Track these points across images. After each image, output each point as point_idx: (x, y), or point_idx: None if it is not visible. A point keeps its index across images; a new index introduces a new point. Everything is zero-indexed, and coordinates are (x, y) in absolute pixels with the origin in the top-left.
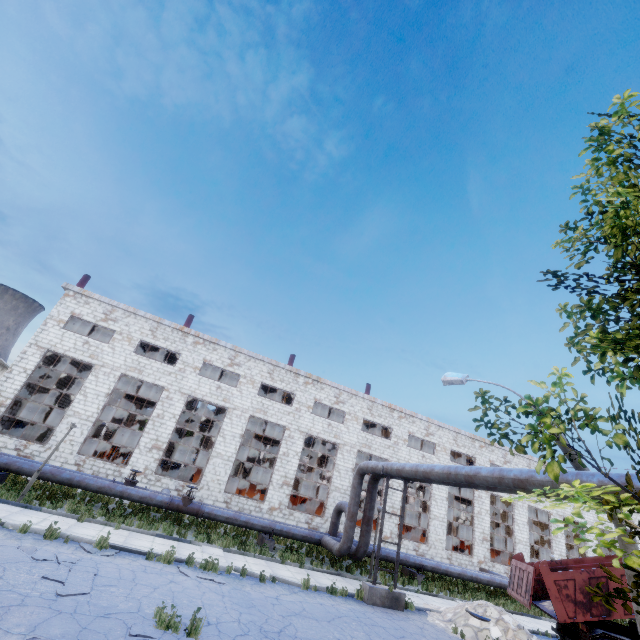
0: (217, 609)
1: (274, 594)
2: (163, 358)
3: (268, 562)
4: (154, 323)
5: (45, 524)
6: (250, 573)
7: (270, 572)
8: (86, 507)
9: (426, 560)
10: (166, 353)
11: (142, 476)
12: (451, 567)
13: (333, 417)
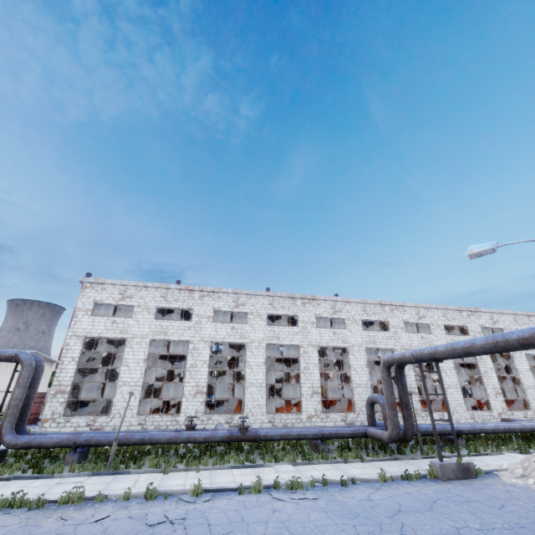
0: (332, 529)
1: (364, 496)
2: (175, 318)
3: (333, 465)
4: (163, 290)
5: (139, 485)
6: (330, 481)
7: (343, 474)
8: (163, 459)
9: (461, 425)
10: (176, 313)
11: (195, 419)
12: (484, 425)
13: (327, 327)
